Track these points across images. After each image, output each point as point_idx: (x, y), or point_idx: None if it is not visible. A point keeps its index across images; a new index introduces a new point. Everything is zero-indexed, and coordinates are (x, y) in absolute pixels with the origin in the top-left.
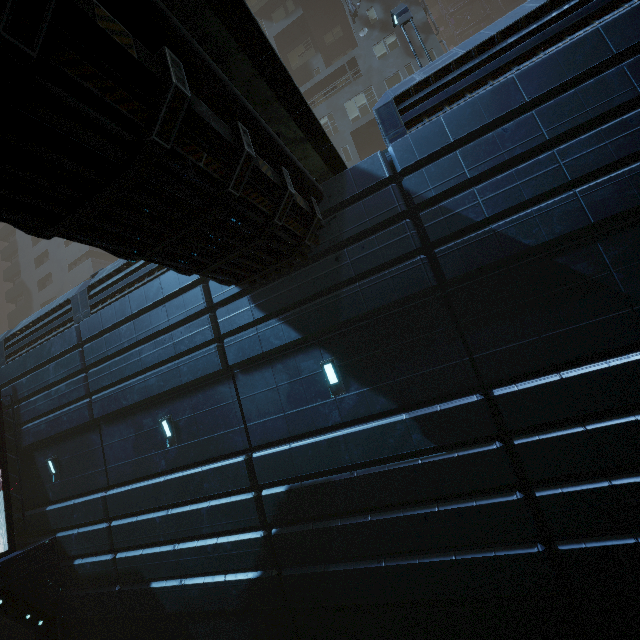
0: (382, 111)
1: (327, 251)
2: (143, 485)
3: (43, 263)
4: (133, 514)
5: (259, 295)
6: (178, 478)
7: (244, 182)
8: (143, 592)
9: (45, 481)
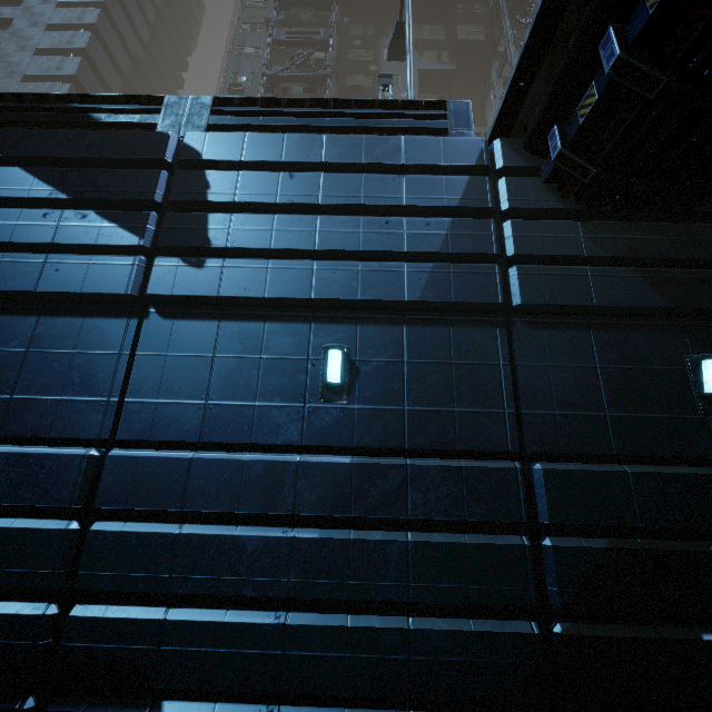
0: None
1: None
2: (236, 458)
3: None
4: (162, 518)
5: (599, 226)
6: (343, 465)
7: None
8: None
9: None
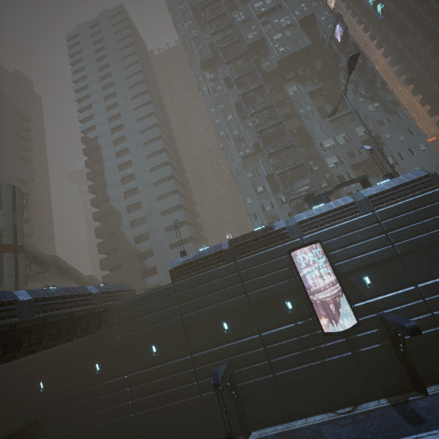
0: None
1: None
2: None
3: (128, 195)
4: (436, 293)
5: None
6: None
7: None
8: None
9: (360, 288)
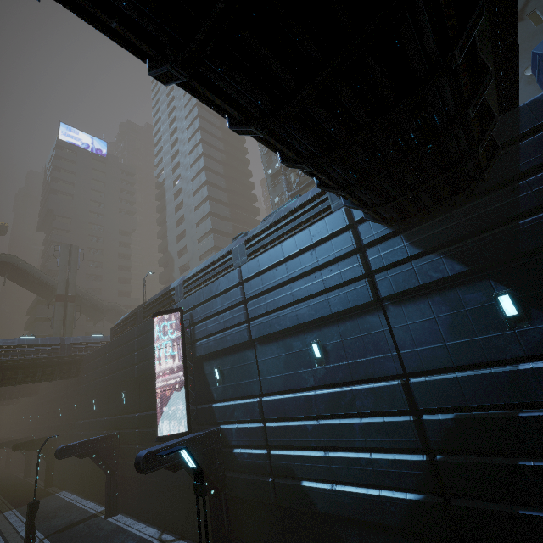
0: None
1: (497, 186)
2: (295, 396)
3: (181, 239)
4: (283, 419)
5: (414, 233)
6: (329, 393)
7: (478, 104)
8: (295, 488)
9: (211, 384)
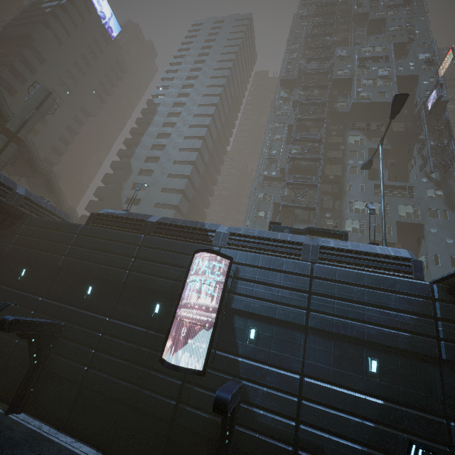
0: None
1: None
2: (345, 391)
3: (149, 161)
4: (321, 404)
5: None
6: (380, 404)
7: None
8: None
9: (238, 338)
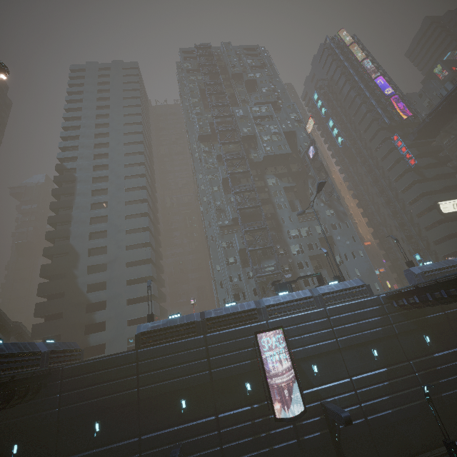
0: (421, 274)
1: None
2: (371, 374)
3: (94, 237)
4: (364, 387)
5: (403, 313)
6: (386, 370)
7: None
8: (379, 417)
9: (309, 376)
